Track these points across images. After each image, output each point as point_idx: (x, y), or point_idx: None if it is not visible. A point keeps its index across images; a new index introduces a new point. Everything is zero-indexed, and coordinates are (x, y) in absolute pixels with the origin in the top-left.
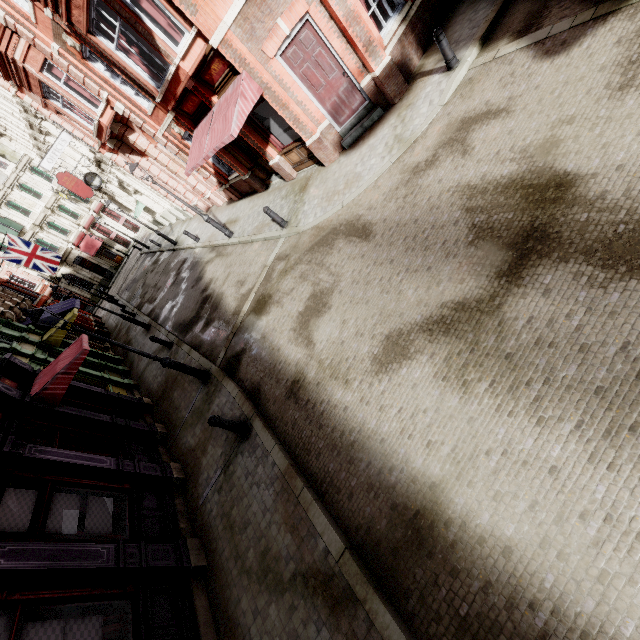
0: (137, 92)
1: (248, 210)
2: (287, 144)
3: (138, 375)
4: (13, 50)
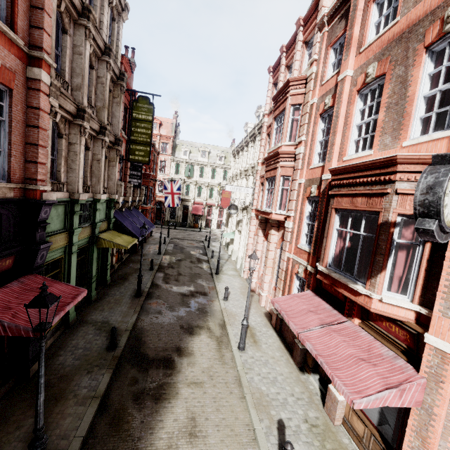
0: (308, 235)
1: (271, 354)
2: (366, 412)
3: (84, 317)
4: (284, 160)
